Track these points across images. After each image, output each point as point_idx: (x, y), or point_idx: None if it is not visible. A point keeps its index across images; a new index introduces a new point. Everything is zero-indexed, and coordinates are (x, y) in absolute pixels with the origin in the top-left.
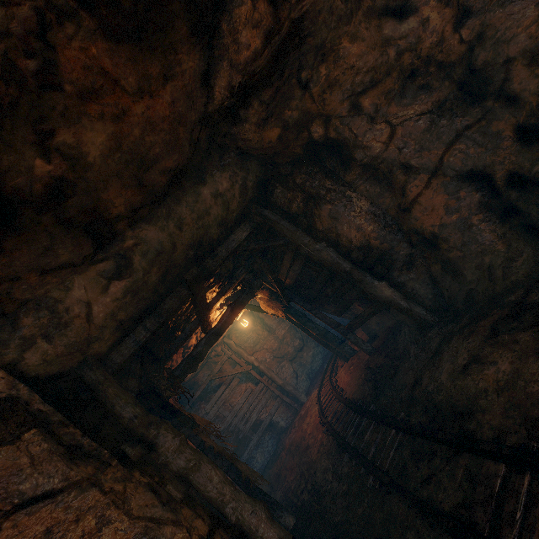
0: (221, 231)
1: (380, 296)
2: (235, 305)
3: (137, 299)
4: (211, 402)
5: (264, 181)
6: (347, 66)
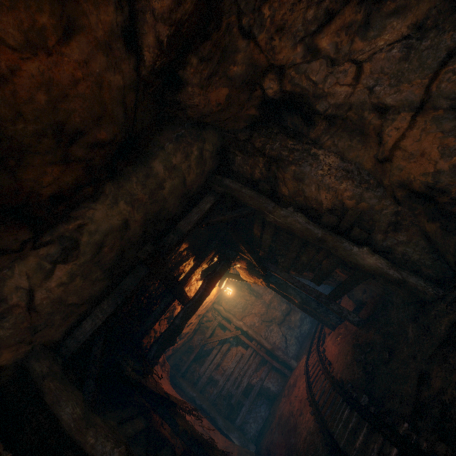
0: (181, 204)
1: (361, 265)
2: (211, 276)
3: (90, 281)
4: (204, 366)
5: (224, 150)
6: (294, 0)
